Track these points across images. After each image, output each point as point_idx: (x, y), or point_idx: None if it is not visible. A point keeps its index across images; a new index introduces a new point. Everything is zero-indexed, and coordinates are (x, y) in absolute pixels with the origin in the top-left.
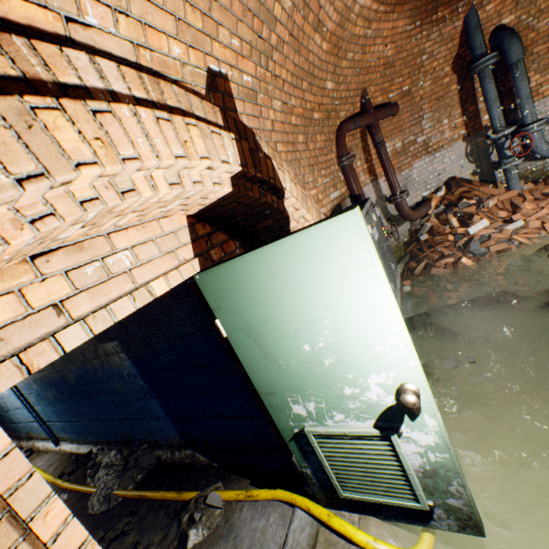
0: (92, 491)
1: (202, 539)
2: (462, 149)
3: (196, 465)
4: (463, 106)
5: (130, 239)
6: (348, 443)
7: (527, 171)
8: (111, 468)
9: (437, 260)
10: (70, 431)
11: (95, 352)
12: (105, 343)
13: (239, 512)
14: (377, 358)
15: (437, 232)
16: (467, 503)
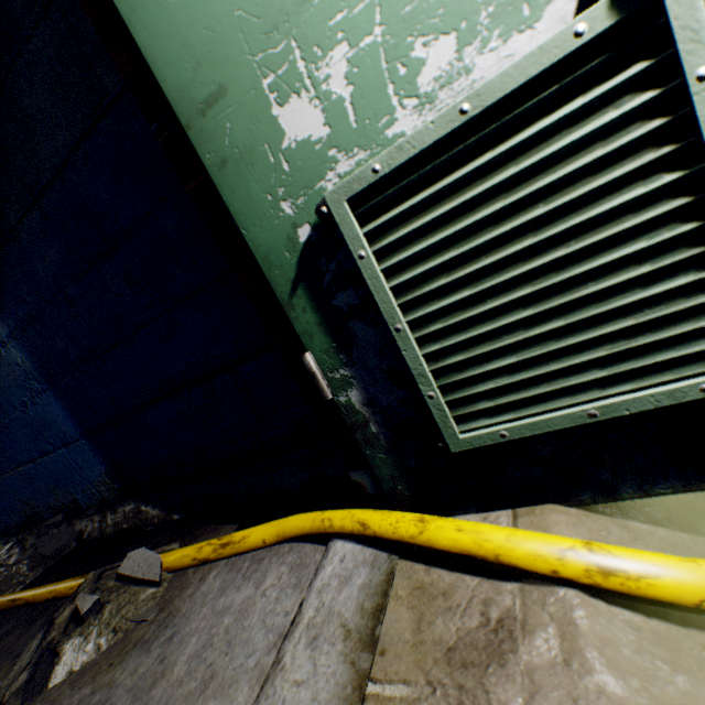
0: None
1: (91, 661)
2: None
3: (141, 531)
4: None
5: None
6: (474, 182)
7: None
8: None
9: None
10: None
11: None
12: None
13: (197, 585)
14: None
15: None
16: None
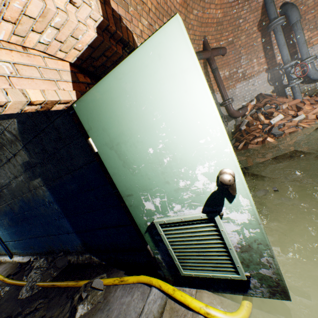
0: (23, 284)
1: (86, 312)
2: (265, 77)
3: (91, 264)
4: (265, 51)
5: (13, 58)
6: (185, 228)
7: (305, 90)
8: (39, 269)
9: (252, 139)
10: (18, 248)
11: (28, 187)
12: (33, 180)
13: (114, 292)
14: (201, 150)
15: (252, 125)
16: (275, 271)
